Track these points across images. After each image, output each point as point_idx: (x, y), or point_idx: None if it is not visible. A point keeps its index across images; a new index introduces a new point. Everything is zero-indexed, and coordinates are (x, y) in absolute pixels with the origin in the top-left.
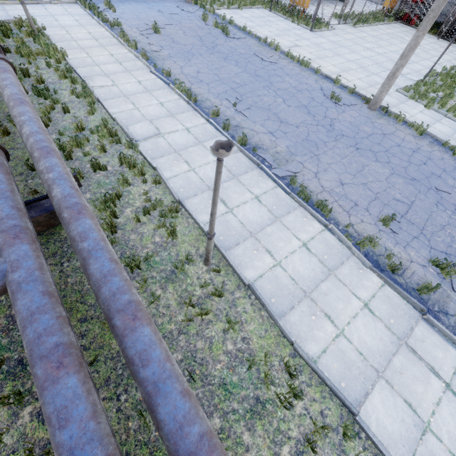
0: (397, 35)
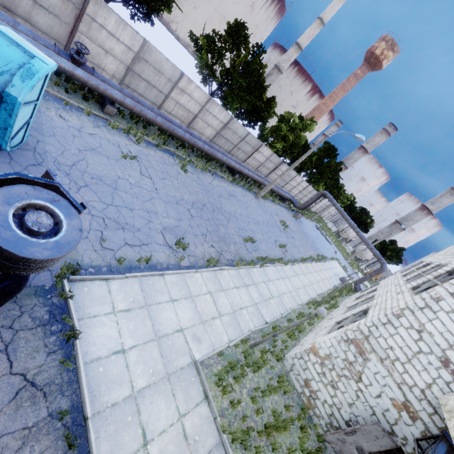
0: None
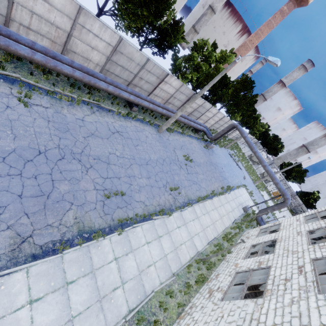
0: (288, 215)
